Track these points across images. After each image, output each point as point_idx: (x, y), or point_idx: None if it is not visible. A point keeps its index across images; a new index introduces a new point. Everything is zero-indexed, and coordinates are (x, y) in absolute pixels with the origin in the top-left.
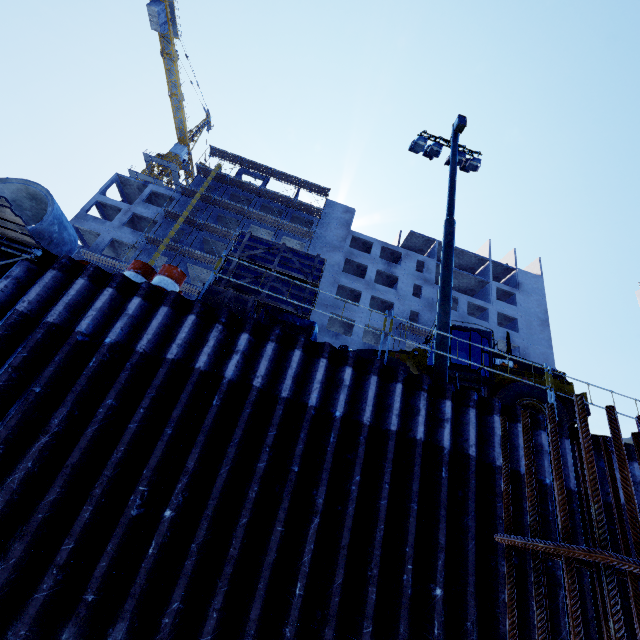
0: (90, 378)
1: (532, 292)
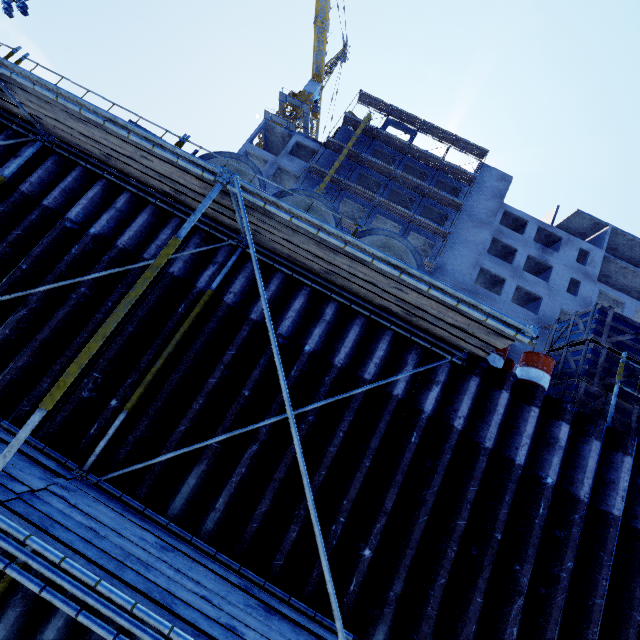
0: (542, 528)
1: None
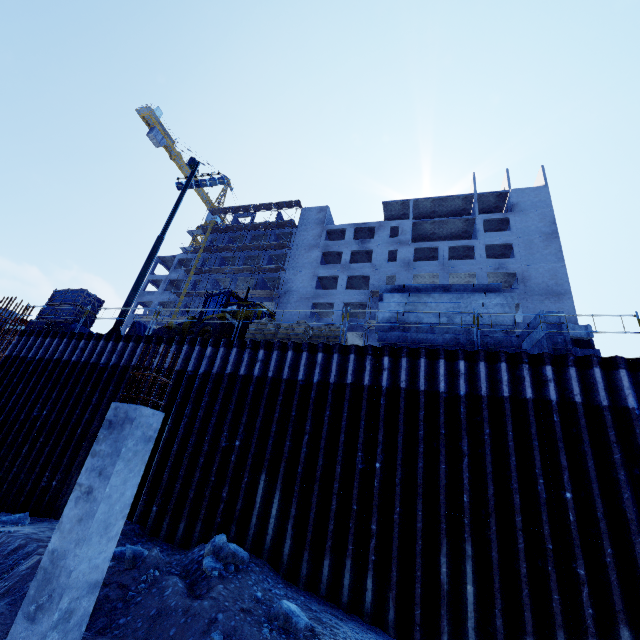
0: None
1: (532, 208)
